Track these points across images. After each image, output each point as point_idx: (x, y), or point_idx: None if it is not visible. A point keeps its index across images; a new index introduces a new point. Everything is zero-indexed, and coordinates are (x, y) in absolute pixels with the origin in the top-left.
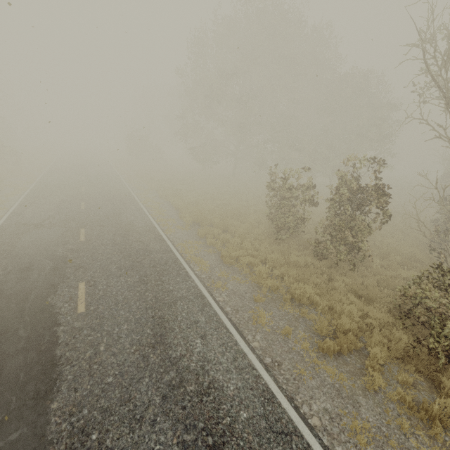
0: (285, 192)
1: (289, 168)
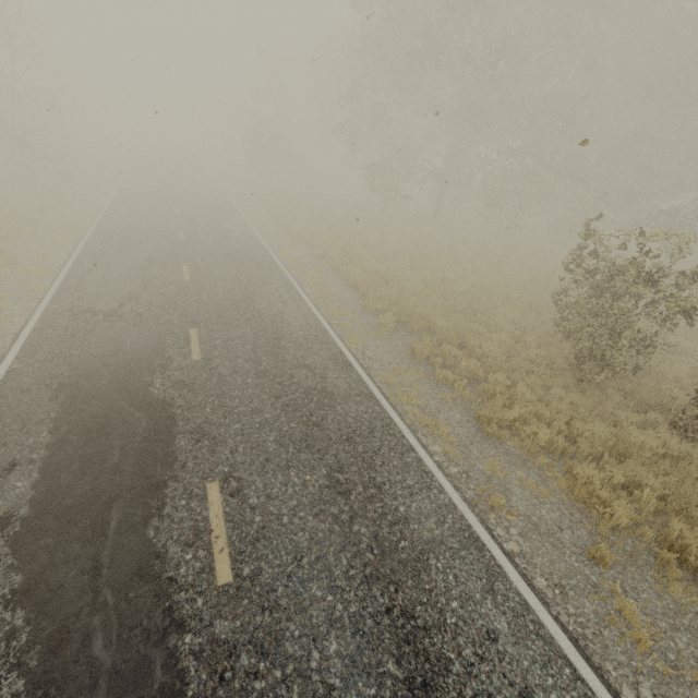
0: (633, 285)
1: (661, 230)
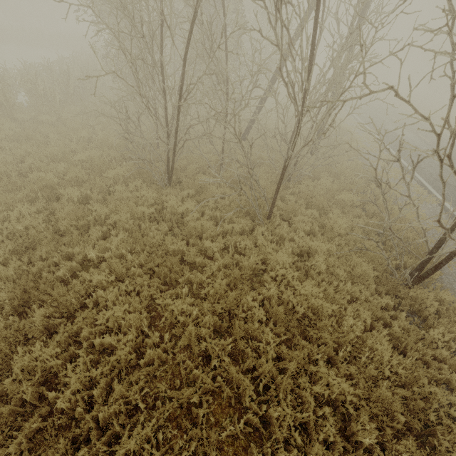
0: None
1: None
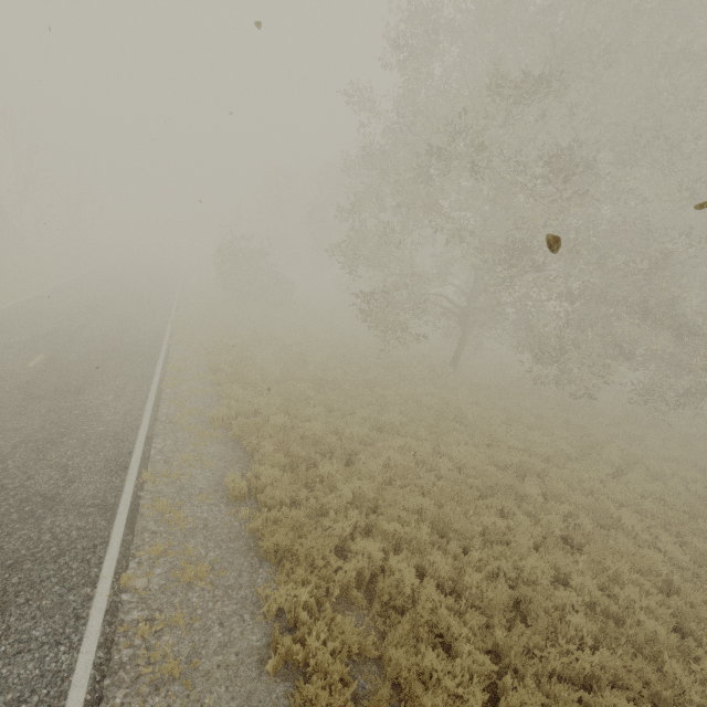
0: None
1: None
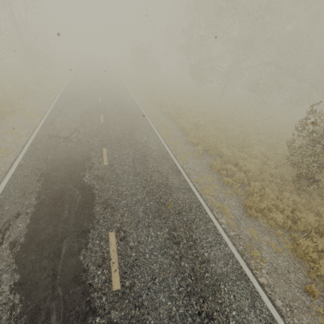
0: None
1: None
